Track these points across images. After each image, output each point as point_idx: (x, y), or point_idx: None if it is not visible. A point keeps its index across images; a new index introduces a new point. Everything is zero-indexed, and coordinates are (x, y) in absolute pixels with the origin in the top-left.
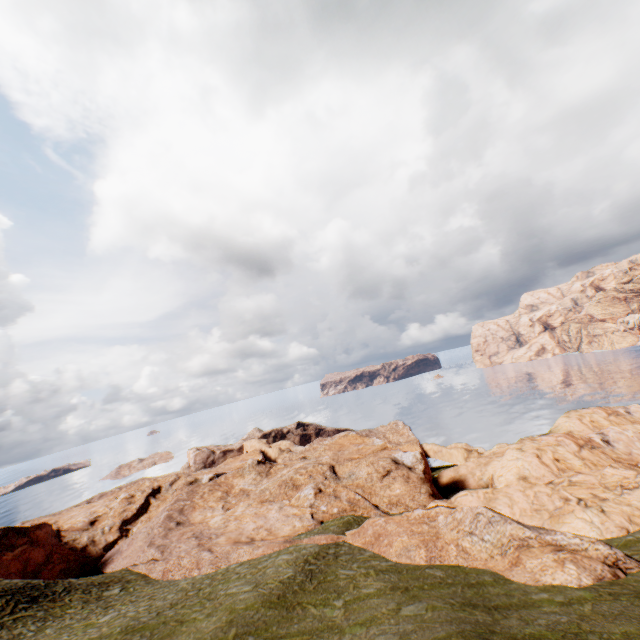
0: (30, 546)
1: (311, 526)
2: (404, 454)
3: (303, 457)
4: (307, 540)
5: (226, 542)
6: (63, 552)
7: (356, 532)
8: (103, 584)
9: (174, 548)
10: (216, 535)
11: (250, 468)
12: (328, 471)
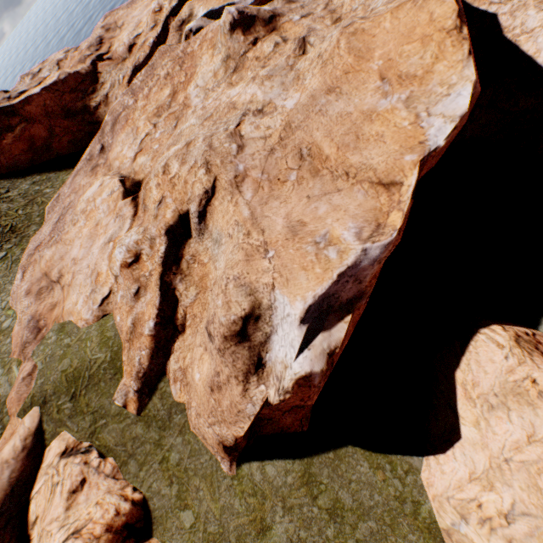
0: (28, 125)
1: (81, 323)
2: (289, 325)
3: (301, 43)
4: (19, 372)
5: (43, 266)
6: (63, 126)
7: (7, 441)
8: (10, 234)
9: (51, 218)
10: (55, 239)
11: (221, 38)
12: (195, 203)
